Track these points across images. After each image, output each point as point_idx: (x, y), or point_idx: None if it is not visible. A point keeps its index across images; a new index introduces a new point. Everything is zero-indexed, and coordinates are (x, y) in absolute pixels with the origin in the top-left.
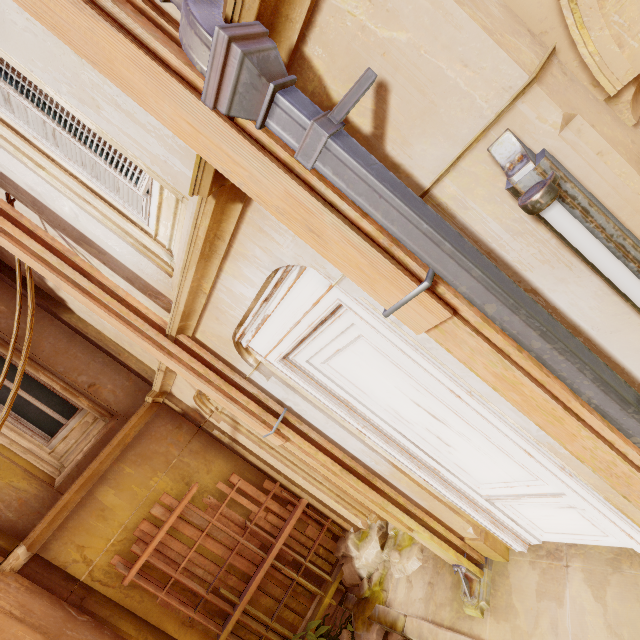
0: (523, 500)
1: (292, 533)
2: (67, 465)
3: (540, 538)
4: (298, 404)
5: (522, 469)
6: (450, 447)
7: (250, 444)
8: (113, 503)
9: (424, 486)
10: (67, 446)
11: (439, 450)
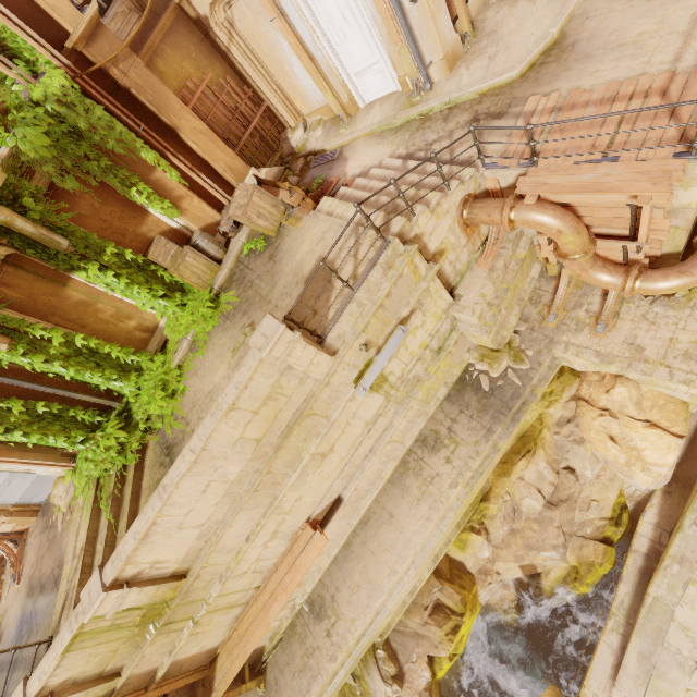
0: (367, 72)
1: (259, 123)
2: (123, 40)
3: (370, 100)
4: (288, 5)
5: (369, 49)
6: (347, 40)
7: (238, 55)
8: (165, 71)
9: (333, 70)
10: (117, 26)
11: (342, 43)
